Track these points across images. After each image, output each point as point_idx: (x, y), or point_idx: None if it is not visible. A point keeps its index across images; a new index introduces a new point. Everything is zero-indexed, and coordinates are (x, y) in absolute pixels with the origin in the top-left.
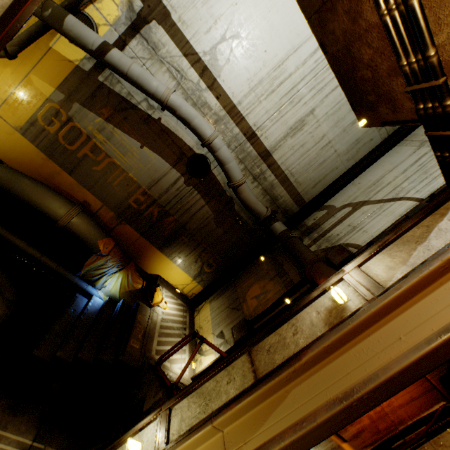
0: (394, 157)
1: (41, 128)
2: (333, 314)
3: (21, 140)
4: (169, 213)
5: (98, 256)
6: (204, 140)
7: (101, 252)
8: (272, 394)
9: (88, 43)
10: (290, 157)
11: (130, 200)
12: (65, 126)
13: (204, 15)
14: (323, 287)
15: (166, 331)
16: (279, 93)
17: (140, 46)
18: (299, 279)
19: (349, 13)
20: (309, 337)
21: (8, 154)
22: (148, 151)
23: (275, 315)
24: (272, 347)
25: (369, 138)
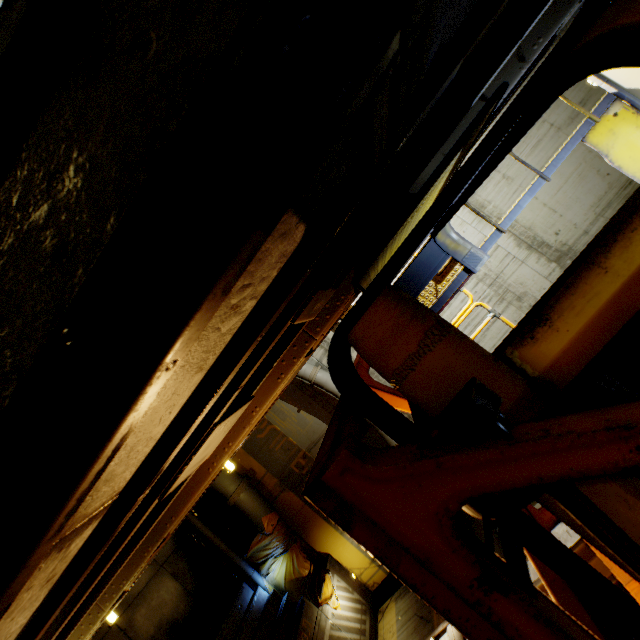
0: None
1: None
2: None
3: None
4: None
5: (262, 535)
6: None
7: (265, 530)
8: None
9: None
10: None
11: (291, 464)
12: None
13: None
14: (432, 634)
15: None
16: None
17: None
18: None
19: None
20: None
21: None
22: (304, 414)
23: None
24: None
25: None
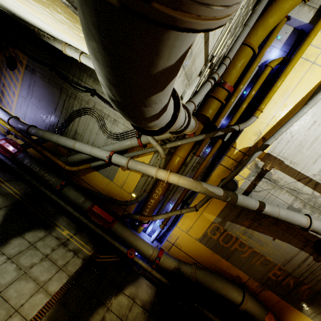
0: None
1: (209, 237)
2: None
3: (199, 244)
4: (302, 282)
5: None
6: None
7: None
8: None
9: (251, 207)
10: None
11: (269, 274)
12: (222, 234)
13: (309, 154)
14: None
15: None
16: None
17: (264, 183)
18: None
19: None
20: None
21: (192, 252)
22: (278, 241)
23: None
24: None
25: None
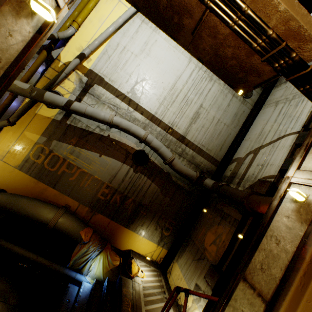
0: (263, 116)
1: (32, 162)
2: (302, 212)
3: (19, 174)
4: (127, 196)
5: (81, 245)
6: (141, 138)
7: (83, 240)
8: (294, 309)
9: (59, 103)
10: (198, 136)
11: (98, 195)
12: (48, 157)
13: (123, 74)
14: (278, 195)
15: (149, 298)
16: (178, 101)
17: (89, 99)
18: (241, 215)
19: (211, 35)
20: (293, 240)
21: (10, 186)
22: (104, 157)
23: (236, 251)
24: (263, 264)
25: (242, 111)
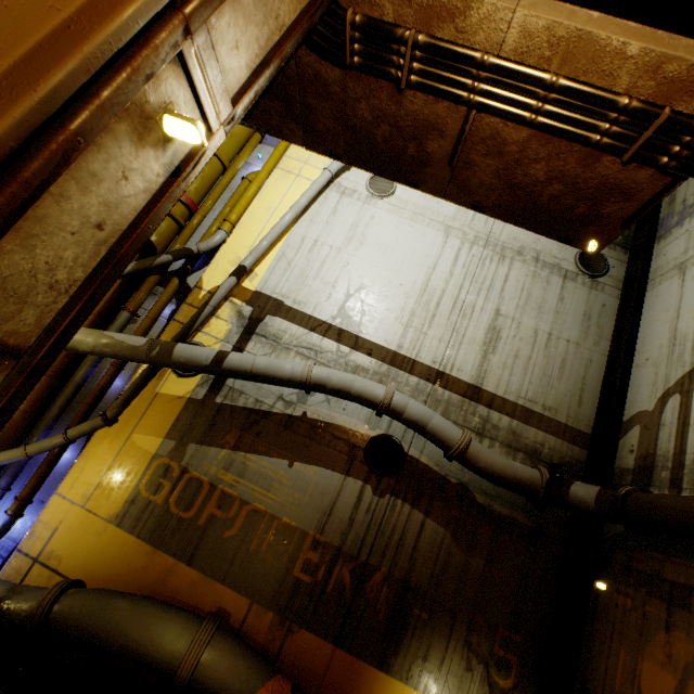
0: (659, 302)
1: (144, 502)
2: None
3: (115, 536)
4: (369, 566)
5: None
6: (379, 404)
7: None
8: None
9: (201, 360)
10: (511, 379)
11: (295, 570)
12: (178, 484)
13: (318, 287)
14: None
15: None
16: (442, 314)
17: (258, 345)
18: None
19: (489, 152)
20: None
21: (94, 570)
22: (301, 467)
23: None
24: None
25: (598, 304)
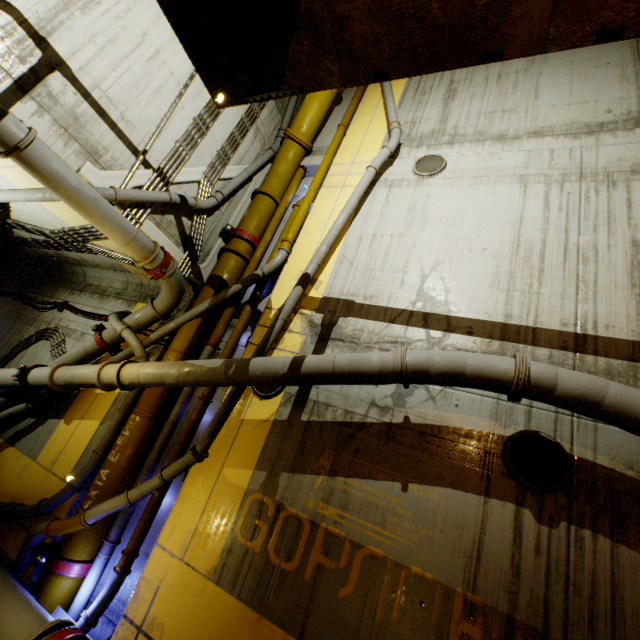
0: None
1: (241, 551)
2: None
3: (215, 597)
4: None
5: None
6: (511, 381)
7: None
8: None
9: (278, 369)
10: None
11: None
12: (275, 525)
13: (387, 276)
14: None
15: None
16: (552, 266)
17: (336, 350)
18: None
19: None
20: None
21: None
22: (418, 490)
23: None
24: None
25: None
